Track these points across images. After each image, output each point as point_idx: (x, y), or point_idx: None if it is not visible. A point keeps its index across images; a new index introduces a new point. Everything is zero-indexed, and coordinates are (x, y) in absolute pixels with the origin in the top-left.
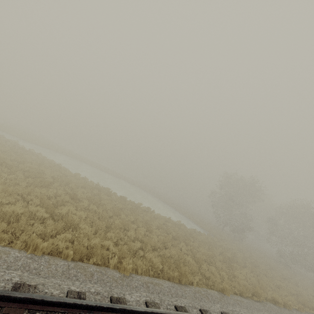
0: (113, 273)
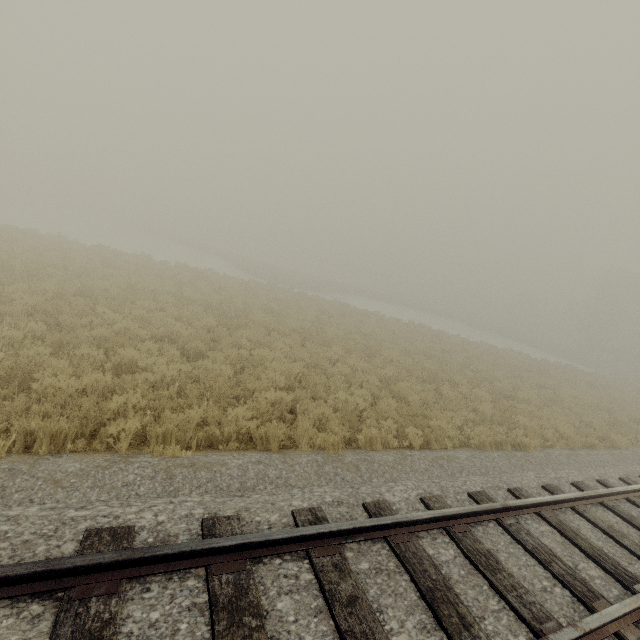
0: None
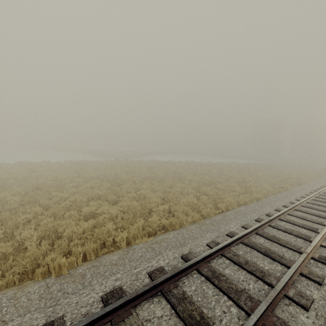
0: None
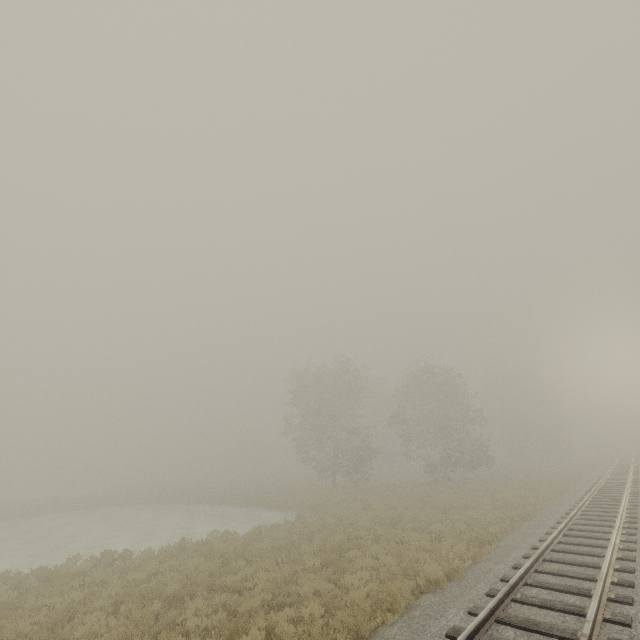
0: None
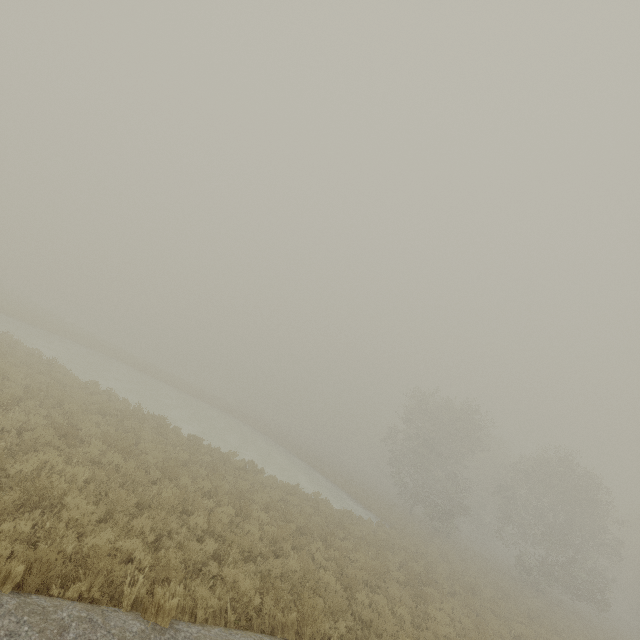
0: (126, 622)
